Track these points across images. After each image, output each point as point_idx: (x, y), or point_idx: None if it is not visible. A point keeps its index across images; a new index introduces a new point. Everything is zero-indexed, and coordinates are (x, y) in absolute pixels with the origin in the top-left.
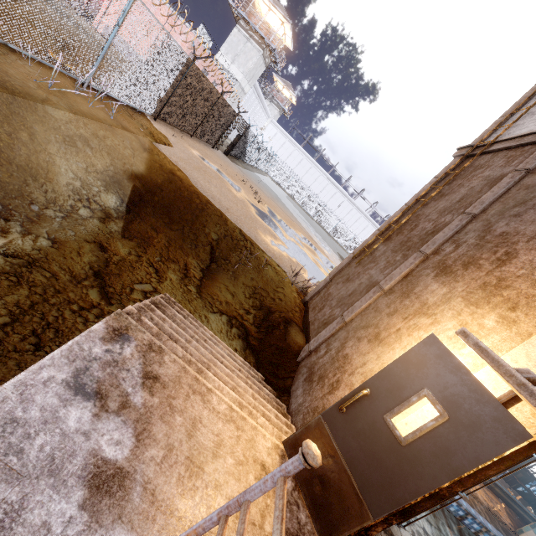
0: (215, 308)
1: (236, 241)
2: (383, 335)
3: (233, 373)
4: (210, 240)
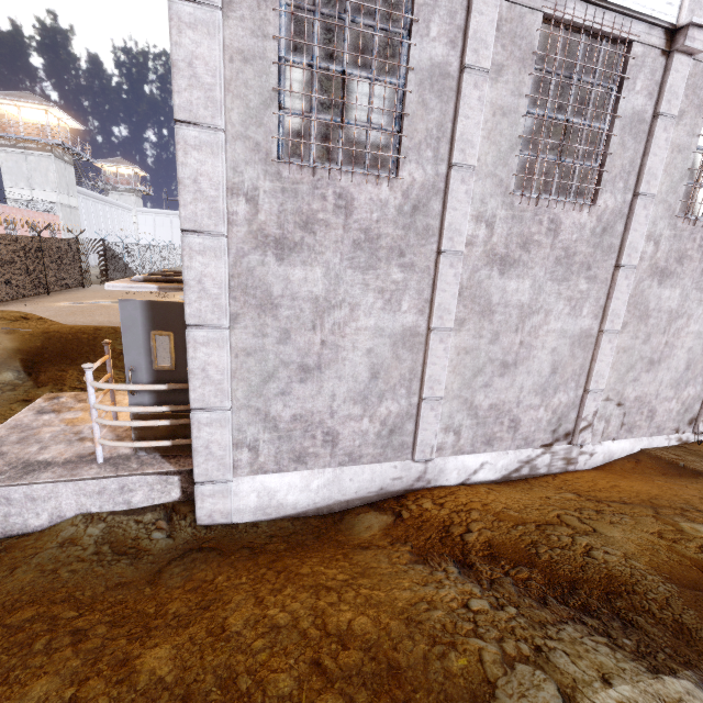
0: None
1: None
2: None
3: None
4: (120, 351)
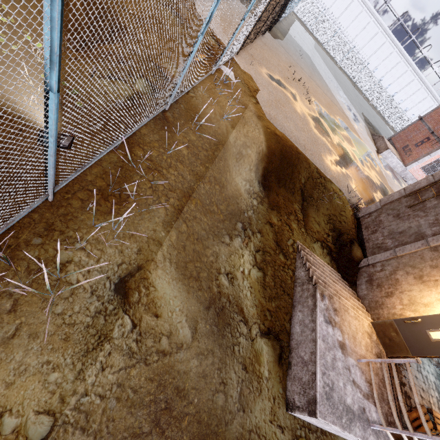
0: (314, 238)
1: (315, 180)
2: (425, 279)
3: (338, 285)
4: (301, 185)
